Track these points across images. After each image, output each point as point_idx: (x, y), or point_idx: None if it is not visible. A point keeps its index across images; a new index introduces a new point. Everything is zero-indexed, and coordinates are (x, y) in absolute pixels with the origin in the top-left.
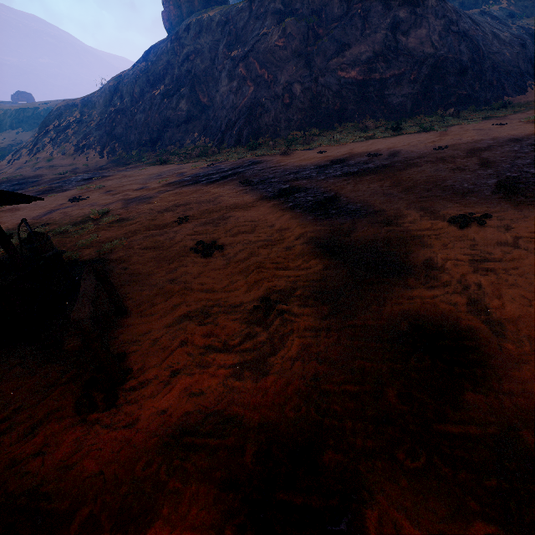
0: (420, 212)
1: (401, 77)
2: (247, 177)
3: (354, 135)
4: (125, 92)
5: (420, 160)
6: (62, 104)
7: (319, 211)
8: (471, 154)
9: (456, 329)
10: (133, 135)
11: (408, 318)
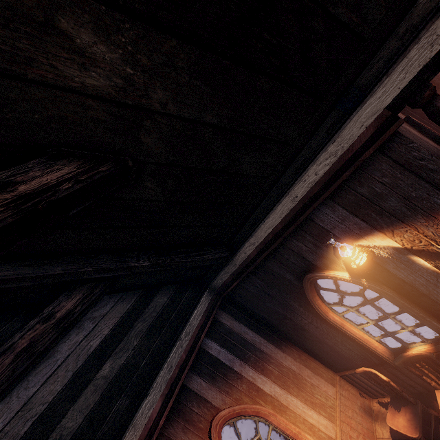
0: None
1: None
2: None
3: None
4: None
5: None
6: None
7: None
8: None
9: None
10: None
11: None
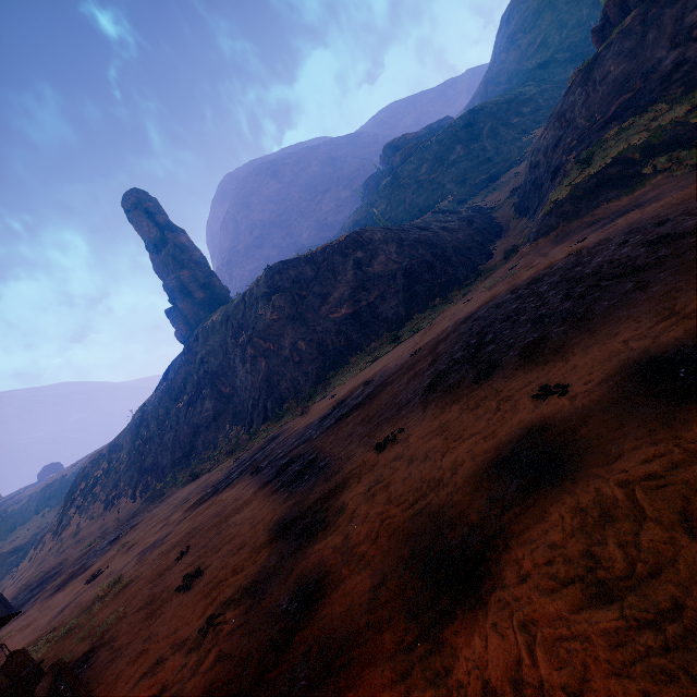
0: (362, 447)
1: (384, 294)
2: (260, 463)
3: (363, 361)
4: (151, 418)
5: (396, 375)
6: (88, 462)
7: (297, 481)
8: (432, 351)
9: (323, 573)
10: (165, 459)
11: (299, 579)
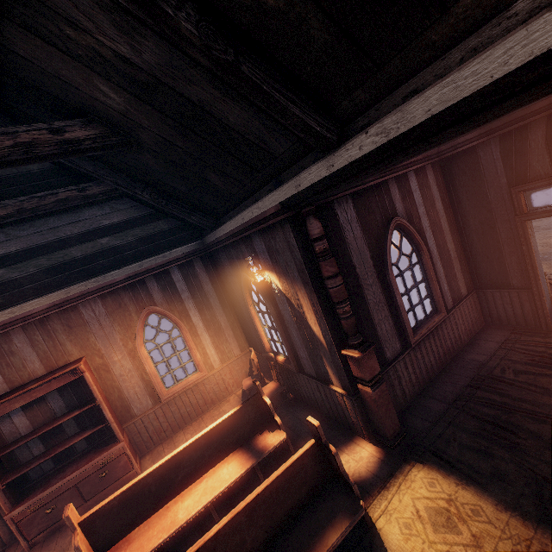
0: None
1: None
2: None
3: None
4: None
5: None
6: None
7: None
8: None
9: None
10: None
11: None
